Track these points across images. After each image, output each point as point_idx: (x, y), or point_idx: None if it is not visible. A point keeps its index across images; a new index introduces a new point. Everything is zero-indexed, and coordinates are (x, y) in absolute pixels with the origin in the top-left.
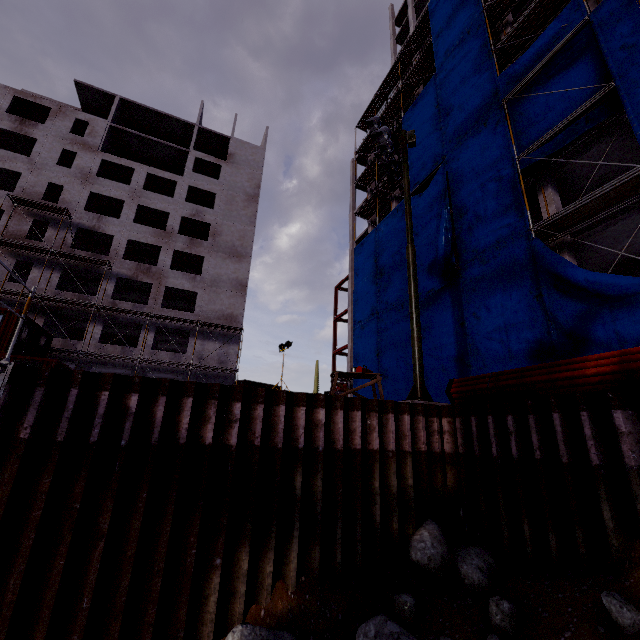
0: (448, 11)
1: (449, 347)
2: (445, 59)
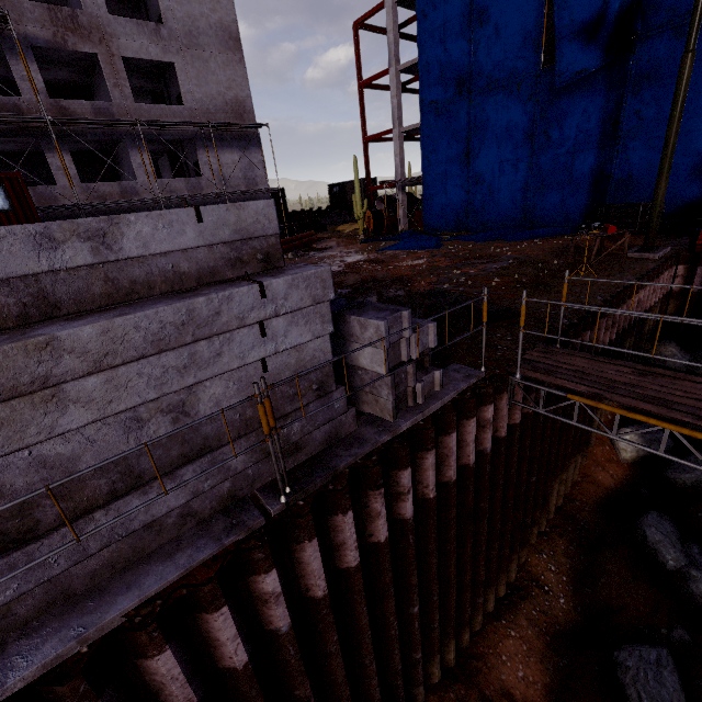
0: None
1: (587, 153)
2: None
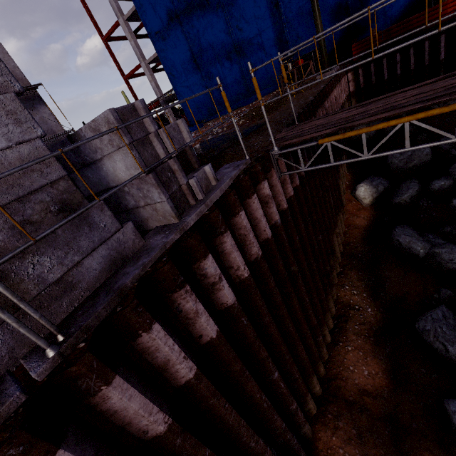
0: None
1: (267, 31)
2: None
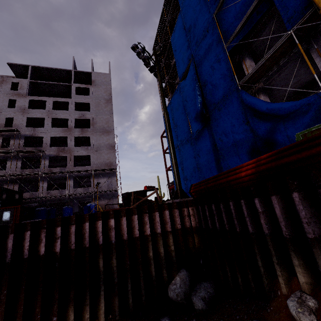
0: None
1: (211, 159)
2: (183, 0)
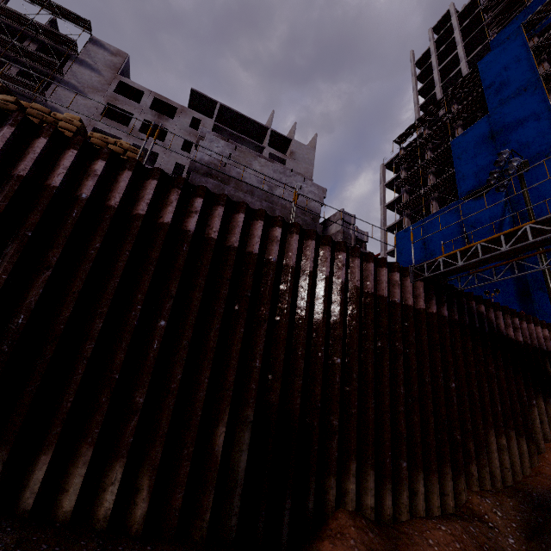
0: (501, 71)
1: None
2: (499, 105)
